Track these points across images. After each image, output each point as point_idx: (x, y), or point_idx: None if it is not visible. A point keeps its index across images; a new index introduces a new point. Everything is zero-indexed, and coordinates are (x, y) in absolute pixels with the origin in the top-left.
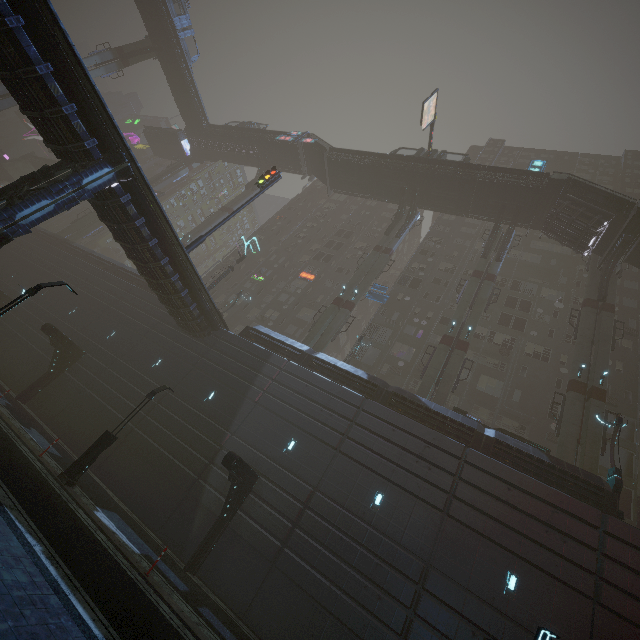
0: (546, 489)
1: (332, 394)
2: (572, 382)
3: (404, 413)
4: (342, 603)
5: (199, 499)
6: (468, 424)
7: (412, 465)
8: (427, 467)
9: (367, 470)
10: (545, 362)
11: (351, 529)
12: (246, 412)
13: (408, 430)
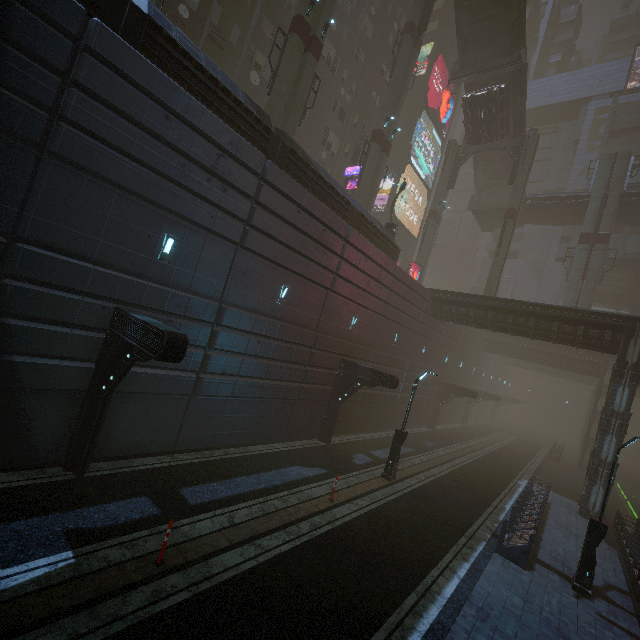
0: (382, 256)
1: (219, 146)
2: (379, 133)
3: (300, 183)
4: (265, 387)
5: (14, 386)
6: (346, 197)
7: (313, 253)
8: (324, 253)
9: (273, 265)
10: (333, 75)
11: (266, 330)
12: (20, 175)
13: (312, 211)
